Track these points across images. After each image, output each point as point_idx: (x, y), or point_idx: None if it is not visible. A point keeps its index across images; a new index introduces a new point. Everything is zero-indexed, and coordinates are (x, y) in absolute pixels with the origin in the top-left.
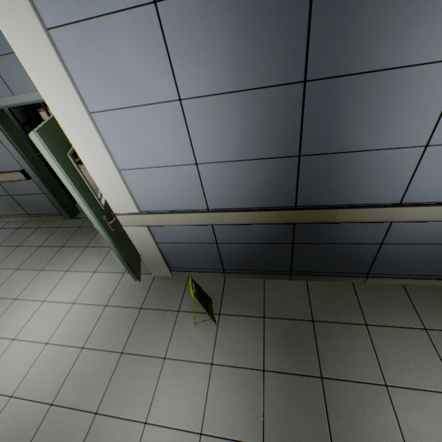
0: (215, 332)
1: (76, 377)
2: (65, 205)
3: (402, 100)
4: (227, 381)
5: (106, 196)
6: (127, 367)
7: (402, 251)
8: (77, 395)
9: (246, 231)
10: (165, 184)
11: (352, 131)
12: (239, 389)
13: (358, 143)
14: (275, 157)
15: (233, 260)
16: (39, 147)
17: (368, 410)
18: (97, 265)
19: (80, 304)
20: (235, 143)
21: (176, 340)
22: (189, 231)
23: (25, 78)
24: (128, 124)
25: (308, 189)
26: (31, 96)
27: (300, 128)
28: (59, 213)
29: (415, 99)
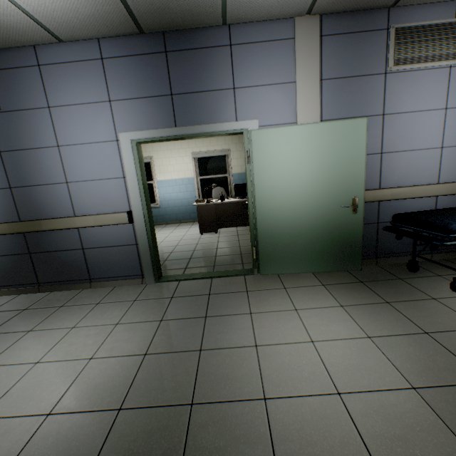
0: None
1: None
2: None
3: (45, 161)
4: None
5: None
6: None
7: (99, 254)
8: None
9: None
10: None
11: (31, 175)
12: None
13: (37, 181)
14: None
15: None
16: None
17: None
18: None
19: None
20: None
21: None
22: None
23: None
24: None
25: (23, 209)
26: None
27: (6, 173)
28: None
29: (50, 161)
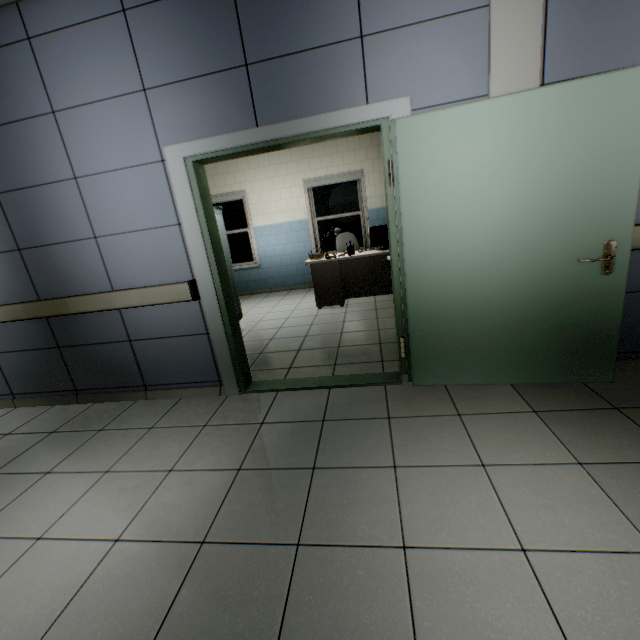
0: None
1: None
2: None
3: (60, 205)
4: None
5: None
6: None
7: (154, 349)
8: None
9: (14, 333)
10: None
11: (44, 228)
12: None
13: (53, 237)
14: (5, 251)
15: (18, 377)
16: None
17: (1, 493)
18: None
19: None
20: None
21: None
22: None
23: None
24: None
25: (41, 281)
26: None
27: (10, 226)
28: None
29: (67, 204)
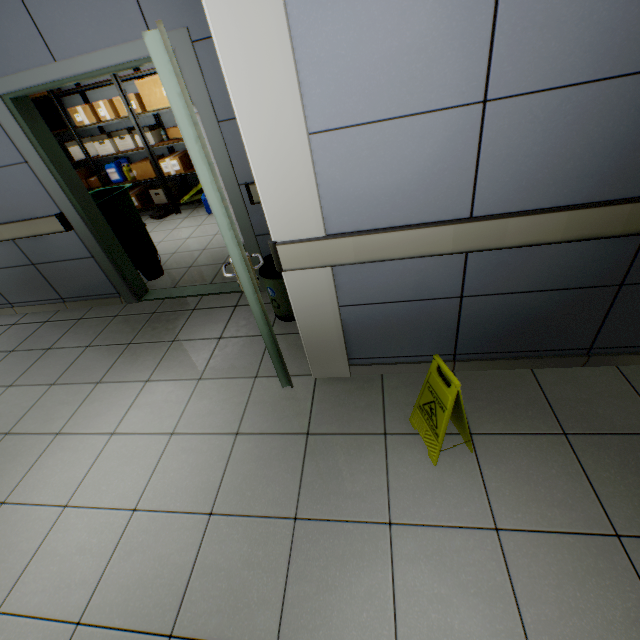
0: (475, 467)
1: (211, 574)
2: (127, 277)
3: None
4: (547, 563)
5: (266, 201)
6: (315, 546)
7: None
8: (221, 612)
9: (534, 263)
10: (397, 161)
11: None
12: (581, 578)
13: None
14: None
15: (482, 332)
16: (158, 68)
17: None
18: (200, 368)
19: (185, 434)
20: (595, 33)
21: (401, 488)
22: (413, 274)
23: (79, 24)
24: (361, 3)
25: None
26: (88, 61)
27: None
28: (115, 293)
29: None
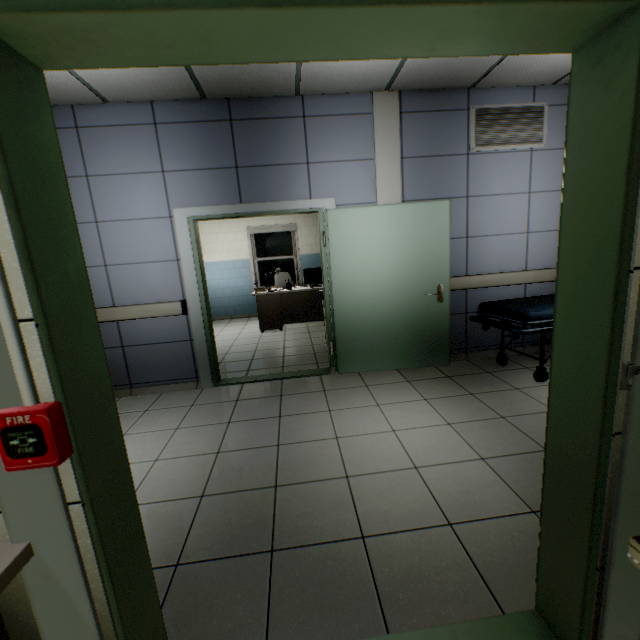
0: None
1: None
2: None
3: None
4: None
5: None
6: None
7: (143, 353)
8: None
9: None
10: None
11: None
12: None
13: None
14: None
15: None
16: None
17: None
18: None
19: None
20: None
21: None
22: None
23: None
24: None
25: None
26: None
27: None
28: None
29: (85, 239)
